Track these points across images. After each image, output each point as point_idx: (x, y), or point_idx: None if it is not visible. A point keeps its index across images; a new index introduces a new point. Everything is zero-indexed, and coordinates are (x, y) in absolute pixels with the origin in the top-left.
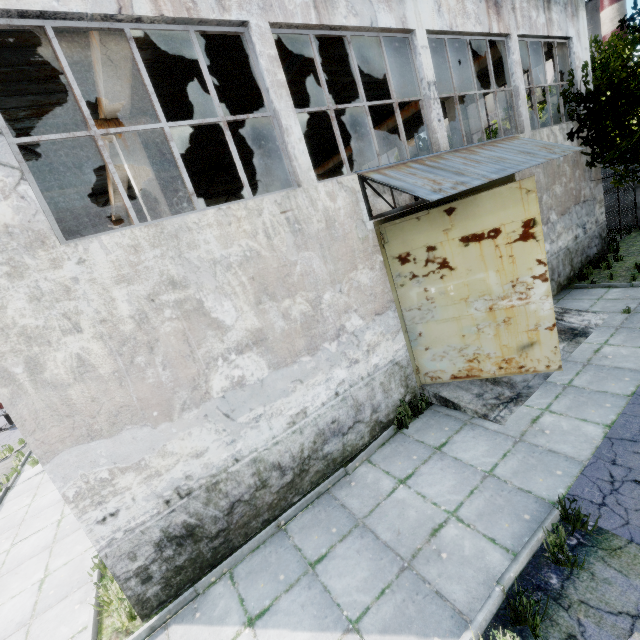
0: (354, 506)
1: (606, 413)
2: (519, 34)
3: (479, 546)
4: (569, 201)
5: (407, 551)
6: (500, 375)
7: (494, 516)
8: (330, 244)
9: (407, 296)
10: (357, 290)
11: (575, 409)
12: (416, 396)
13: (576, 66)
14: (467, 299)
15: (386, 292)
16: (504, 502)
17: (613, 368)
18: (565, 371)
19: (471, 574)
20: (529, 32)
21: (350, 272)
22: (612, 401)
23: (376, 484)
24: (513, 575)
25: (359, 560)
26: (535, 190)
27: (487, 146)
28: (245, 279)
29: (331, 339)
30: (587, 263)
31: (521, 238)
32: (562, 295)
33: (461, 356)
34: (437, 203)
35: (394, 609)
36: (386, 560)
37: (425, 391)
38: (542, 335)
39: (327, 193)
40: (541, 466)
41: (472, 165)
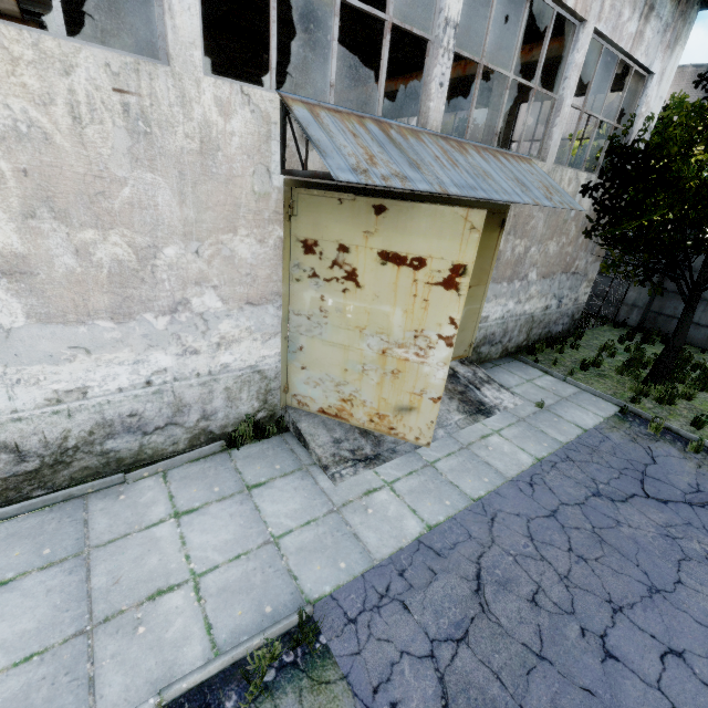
0: (98, 527)
1: (439, 511)
2: (597, 28)
3: (189, 630)
4: (558, 266)
5: (105, 610)
6: (369, 428)
7: (236, 596)
8: (199, 179)
9: (300, 296)
10: (227, 261)
11: (416, 495)
12: (275, 415)
13: (641, 113)
14: (363, 330)
15: (274, 280)
16: (261, 582)
17: (484, 462)
18: (440, 447)
19: (150, 666)
20: (610, 34)
21: (223, 232)
22: (455, 500)
23: (147, 507)
24: (187, 686)
25: (40, 603)
26: (481, 230)
27: (487, 153)
28: (7, 167)
29: (160, 311)
30: (545, 338)
31: (444, 283)
32: (502, 362)
33: (337, 391)
34: (393, 195)
35: (21, 687)
36: (71, 614)
37: (287, 414)
38: (424, 404)
39: (217, 99)
40: (332, 550)
41: (443, 164)
